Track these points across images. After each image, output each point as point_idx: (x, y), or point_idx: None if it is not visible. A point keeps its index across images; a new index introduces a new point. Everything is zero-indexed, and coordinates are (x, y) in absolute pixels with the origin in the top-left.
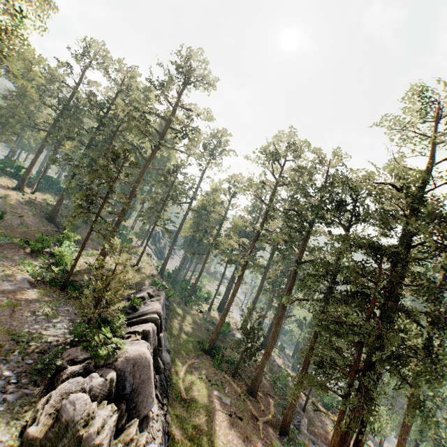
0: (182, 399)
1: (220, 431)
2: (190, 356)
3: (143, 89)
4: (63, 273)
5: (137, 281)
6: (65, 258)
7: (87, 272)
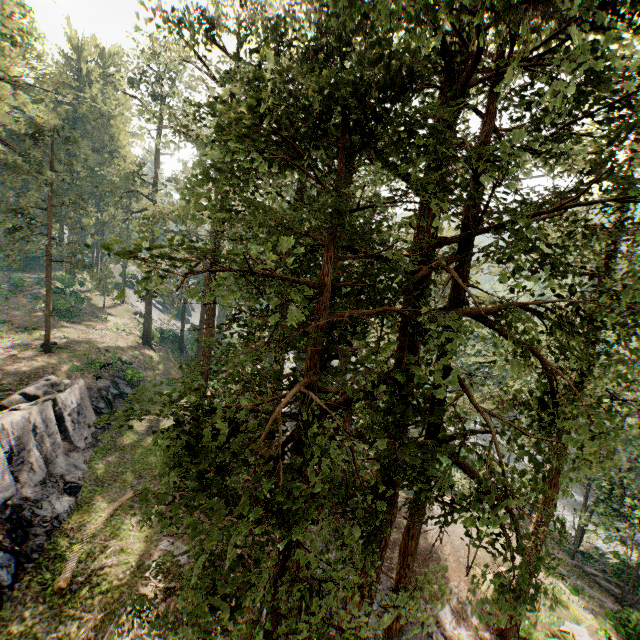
0: (58, 589)
1: (123, 639)
2: (144, 479)
3: None
4: None
5: (32, 373)
6: None
7: None
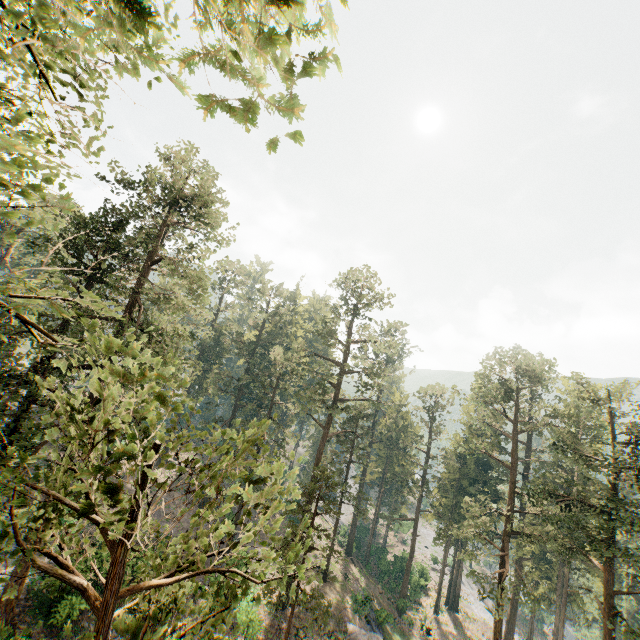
0: None
1: None
2: None
3: (288, 296)
4: None
5: (338, 614)
6: (254, 624)
7: (276, 624)
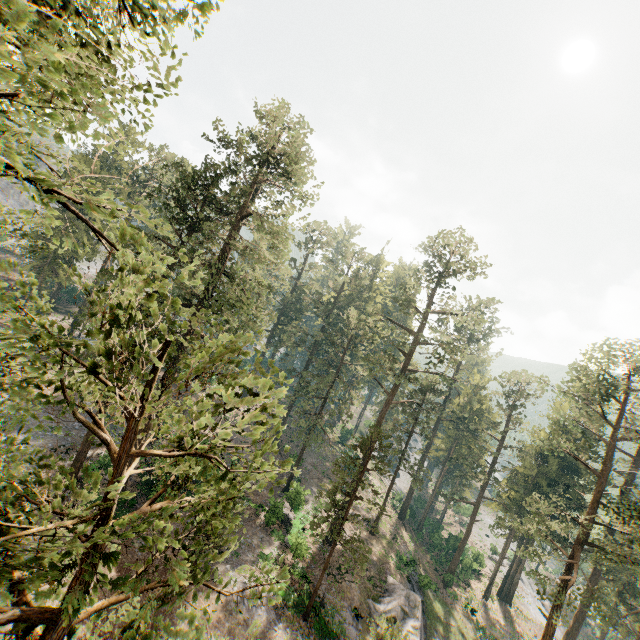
0: None
1: None
2: None
3: (371, 260)
4: (302, 580)
5: (380, 566)
6: (301, 548)
7: (321, 555)
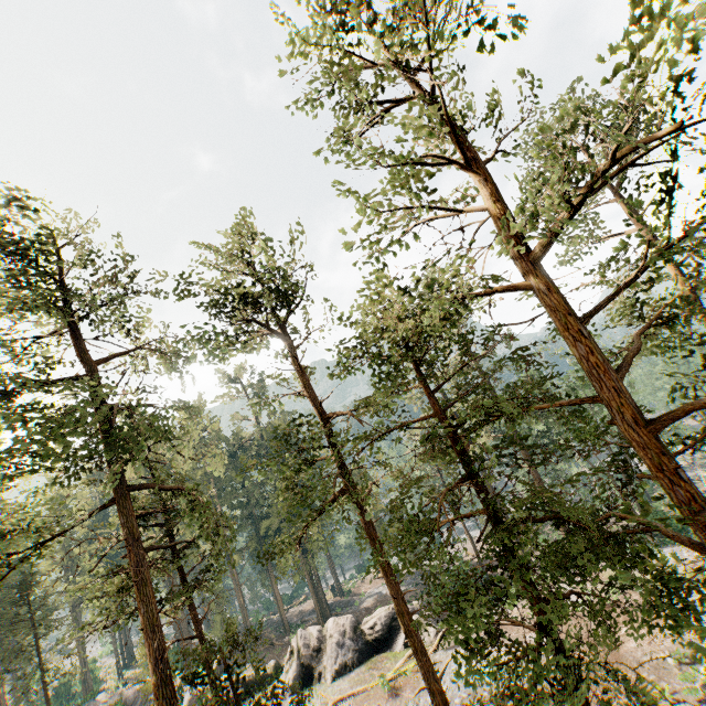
0: None
1: None
2: None
3: None
4: None
5: None
6: None
7: None
